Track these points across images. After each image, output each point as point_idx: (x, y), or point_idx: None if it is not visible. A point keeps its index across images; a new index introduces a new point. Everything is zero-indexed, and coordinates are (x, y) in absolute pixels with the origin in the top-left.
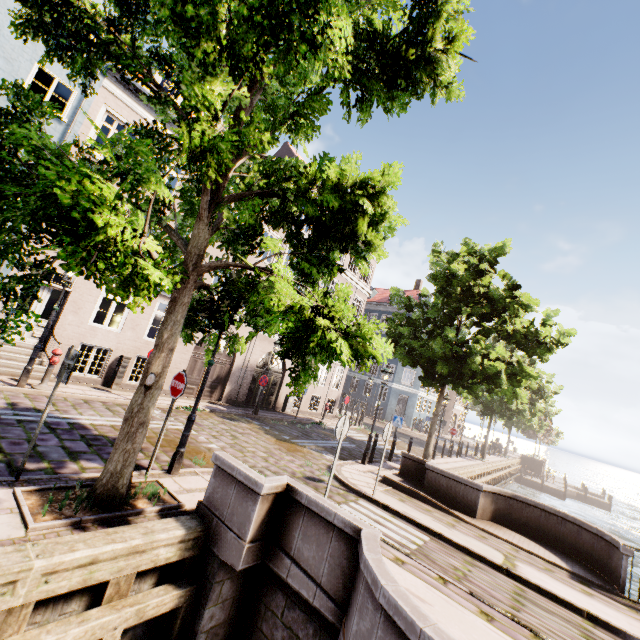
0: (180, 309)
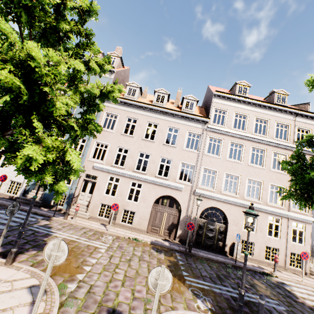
0: None
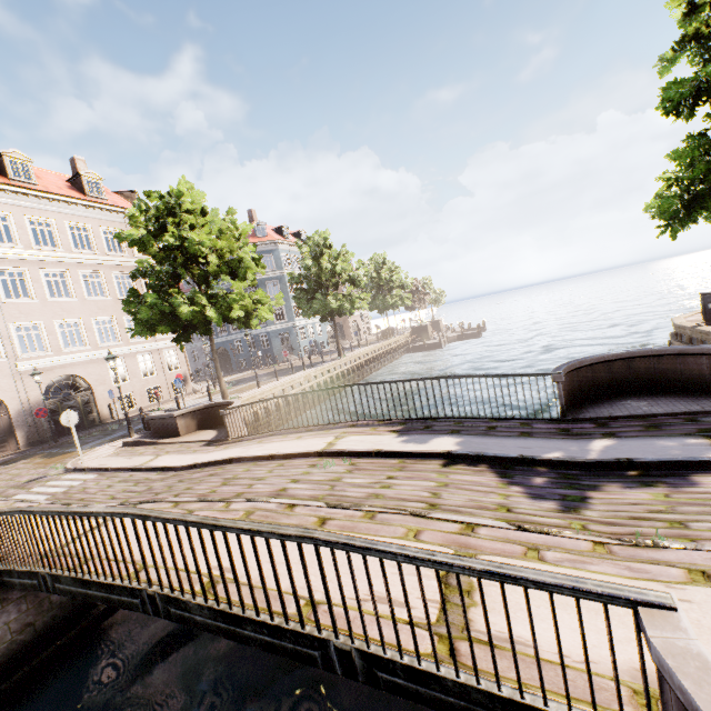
0: None
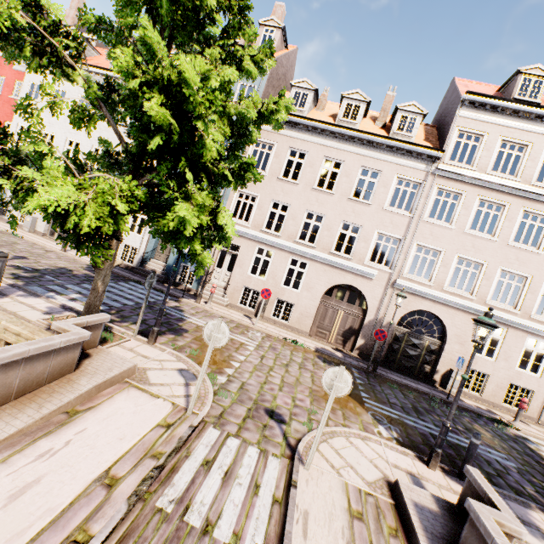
0: None
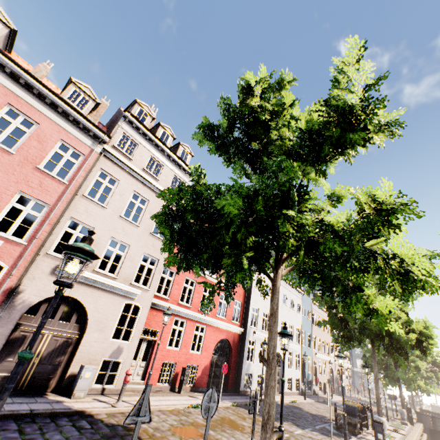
0: (400, 384)
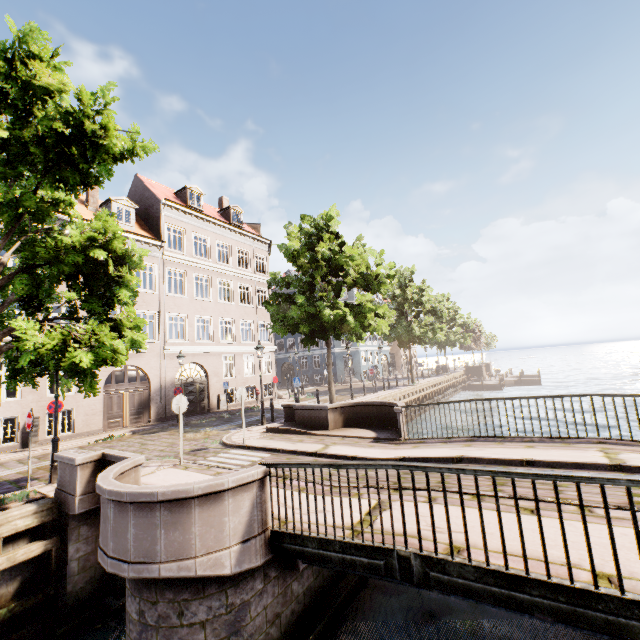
0: None
